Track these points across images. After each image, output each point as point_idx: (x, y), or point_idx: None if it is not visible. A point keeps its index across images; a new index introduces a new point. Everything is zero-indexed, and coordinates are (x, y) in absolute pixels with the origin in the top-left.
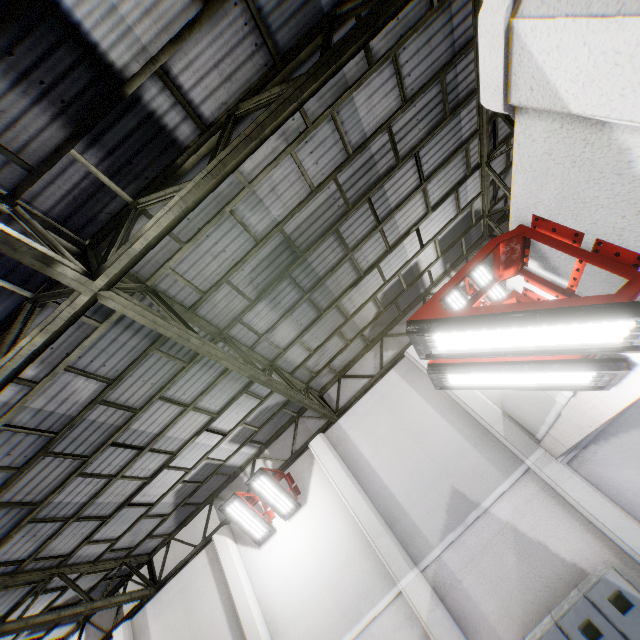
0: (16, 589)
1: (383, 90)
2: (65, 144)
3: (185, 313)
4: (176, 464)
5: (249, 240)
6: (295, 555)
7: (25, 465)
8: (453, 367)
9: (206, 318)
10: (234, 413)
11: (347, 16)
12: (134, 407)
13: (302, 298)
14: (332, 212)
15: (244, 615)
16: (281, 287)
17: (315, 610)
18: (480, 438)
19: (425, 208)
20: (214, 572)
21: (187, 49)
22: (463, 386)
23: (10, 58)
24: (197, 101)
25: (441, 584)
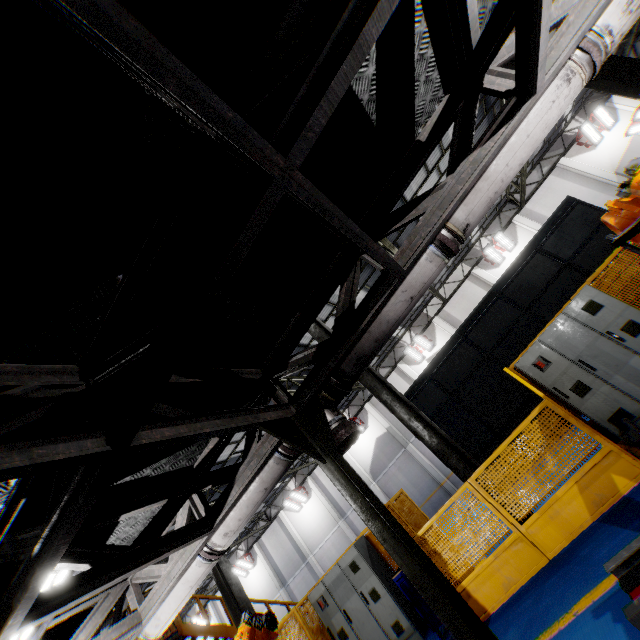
0: None
1: None
2: None
3: None
4: None
5: None
6: None
7: None
8: (634, 125)
9: None
10: None
11: None
12: None
13: None
14: None
15: None
16: None
17: None
18: (603, 188)
19: None
20: (477, 284)
21: None
22: (632, 134)
23: None
24: None
25: None
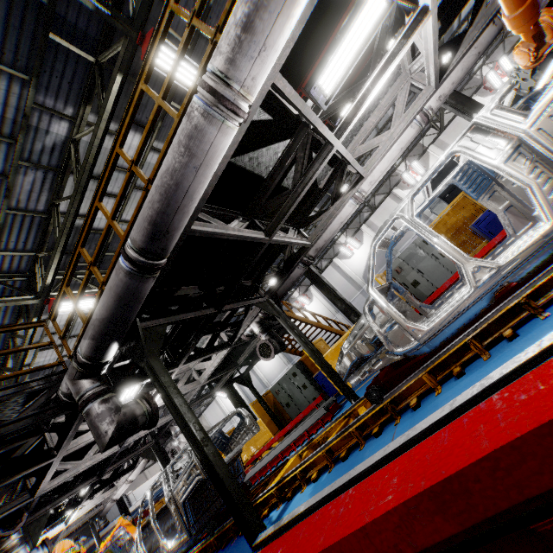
0: None
1: None
2: None
3: None
4: None
5: None
6: None
7: None
8: None
9: None
10: None
11: None
12: None
13: None
14: None
15: None
16: None
17: None
18: None
19: None
20: None
21: None
22: None
23: None
24: None
25: None
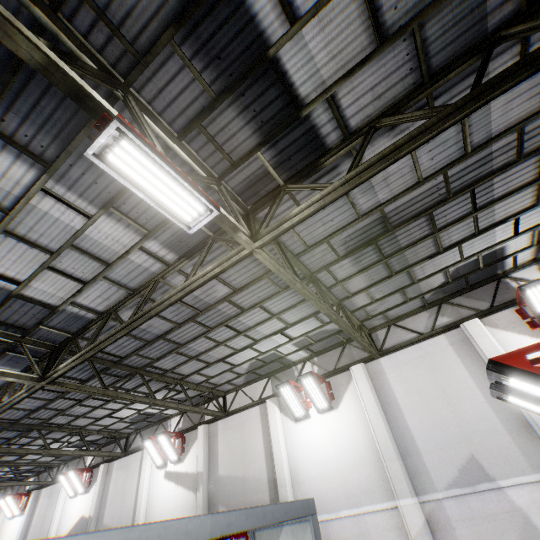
0: (159, 382)
1: (527, 94)
2: (256, 149)
3: (292, 259)
4: (256, 347)
5: (353, 214)
6: (320, 440)
7: (182, 323)
8: (517, 393)
9: (304, 263)
10: (301, 327)
11: (512, 37)
12: (243, 307)
13: (380, 261)
14: (431, 198)
15: (277, 459)
16: (366, 250)
17: (326, 482)
18: (517, 427)
19: (533, 200)
20: (262, 423)
21: (354, 79)
22: (521, 405)
23: (242, 98)
24: (348, 116)
25: (435, 520)
